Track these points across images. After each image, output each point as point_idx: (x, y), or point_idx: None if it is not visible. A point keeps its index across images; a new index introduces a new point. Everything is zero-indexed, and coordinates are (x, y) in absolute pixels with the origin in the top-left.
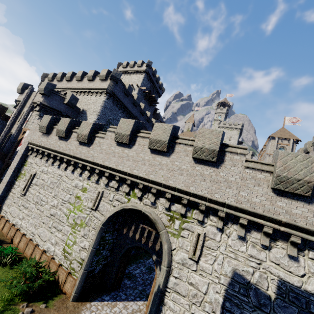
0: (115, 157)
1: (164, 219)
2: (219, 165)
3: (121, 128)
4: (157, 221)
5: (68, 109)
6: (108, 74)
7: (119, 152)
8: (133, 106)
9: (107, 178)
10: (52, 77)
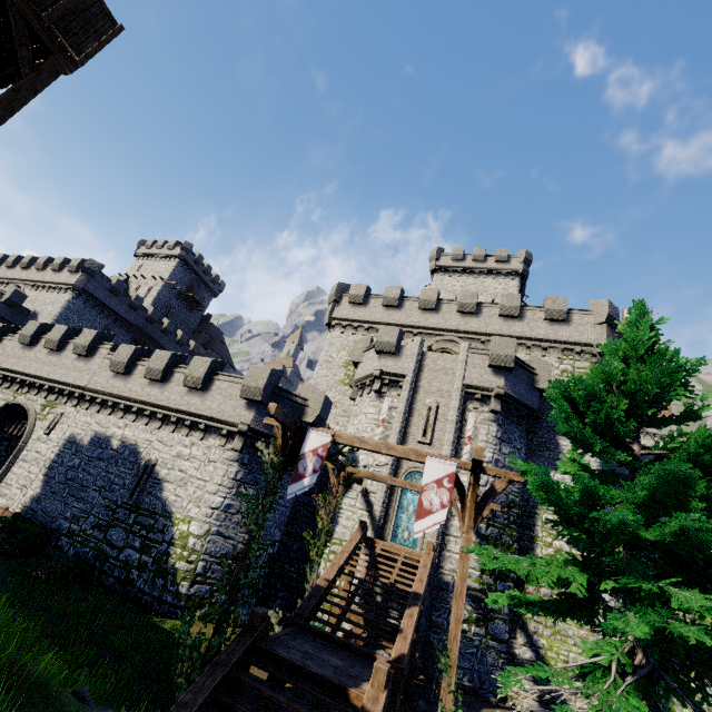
0: (15, 359)
1: (39, 409)
2: (90, 358)
3: (26, 330)
4: (30, 409)
5: (7, 310)
6: (83, 264)
7: (21, 354)
8: (129, 309)
9: (2, 380)
10: (0, 261)
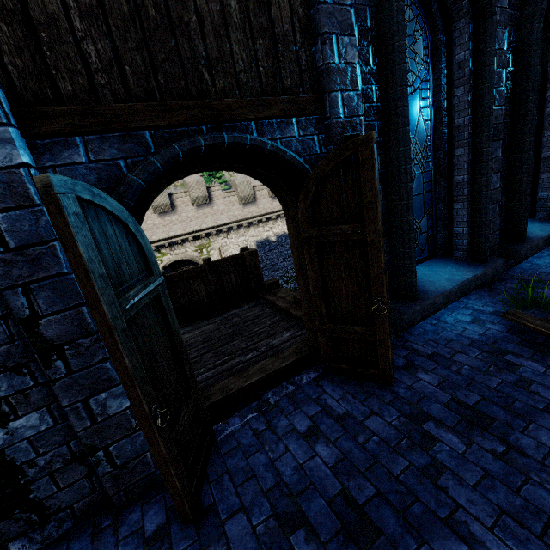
0: None
1: (196, 254)
2: (210, 203)
3: None
4: (193, 258)
5: None
6: None
7: None
8: None
9: None
10: None
